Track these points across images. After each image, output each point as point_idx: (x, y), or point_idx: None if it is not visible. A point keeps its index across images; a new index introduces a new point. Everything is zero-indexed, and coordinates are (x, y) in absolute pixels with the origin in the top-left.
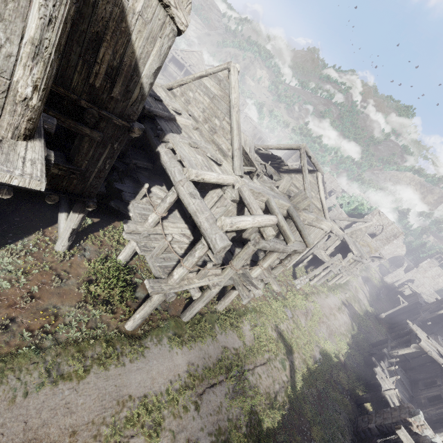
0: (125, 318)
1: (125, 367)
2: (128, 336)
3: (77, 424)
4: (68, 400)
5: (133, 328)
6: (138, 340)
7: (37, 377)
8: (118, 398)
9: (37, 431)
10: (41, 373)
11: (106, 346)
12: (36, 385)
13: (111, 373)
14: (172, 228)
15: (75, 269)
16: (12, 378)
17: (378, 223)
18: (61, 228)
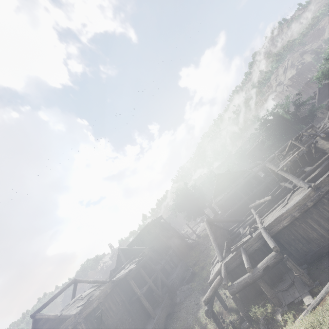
0: None
1: None
2: None
3: None
4: None
5: None
6: None
7: None
8: None
9: None
10: None
11: None
12: None
13: None
14: None
15: None
16: None
17: None
18: None
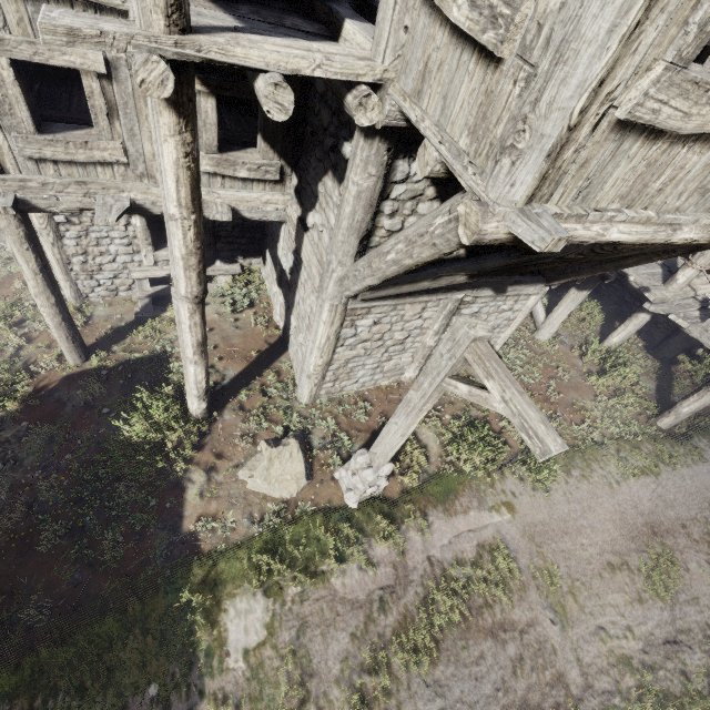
0: (651, 415)
1: (694, 469)
2: (666, 435)
3: (682, 518)
4: (659, 494)
5: (671, 426)
6: (687, 441)
7: (616, 469)
8: (707, 501)
9: (651, 517)
10: (617, 465)
11: (659, 444)
12: (621, 476)
13: (683, 474)
14: (702, 285)
15: (567, 359)
16: (596, 467)
17: None
18: (539, 314)
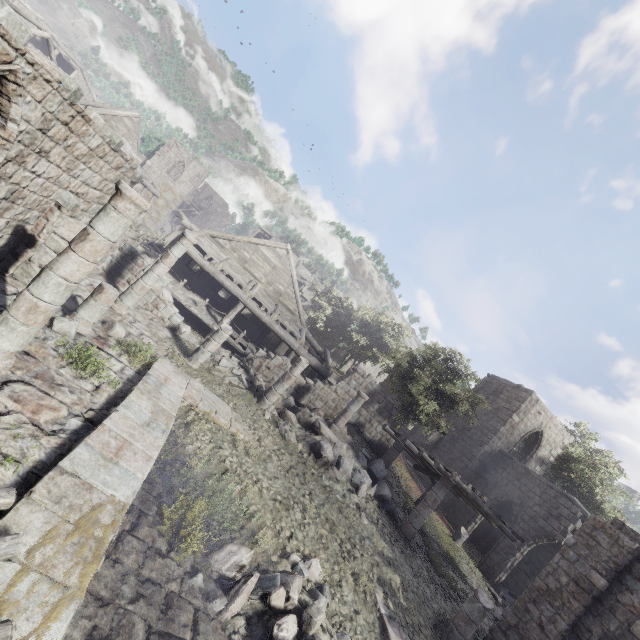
0: None
1: None
2: None
3: None
4: None
5: None
6: None
7: None
8: None
9: None
10: None
11: None
12: None
13: None
14: None
15: None
16: None
17: (178, 158)
18: None
